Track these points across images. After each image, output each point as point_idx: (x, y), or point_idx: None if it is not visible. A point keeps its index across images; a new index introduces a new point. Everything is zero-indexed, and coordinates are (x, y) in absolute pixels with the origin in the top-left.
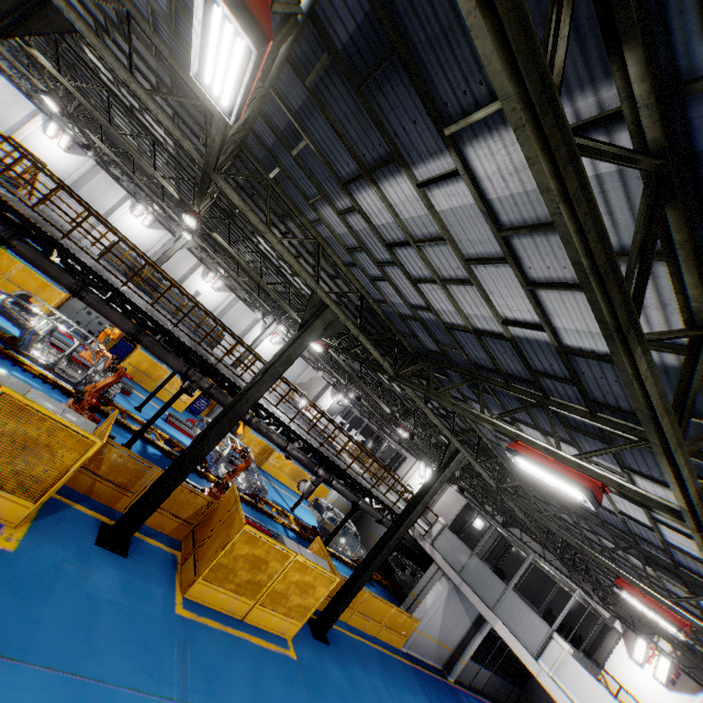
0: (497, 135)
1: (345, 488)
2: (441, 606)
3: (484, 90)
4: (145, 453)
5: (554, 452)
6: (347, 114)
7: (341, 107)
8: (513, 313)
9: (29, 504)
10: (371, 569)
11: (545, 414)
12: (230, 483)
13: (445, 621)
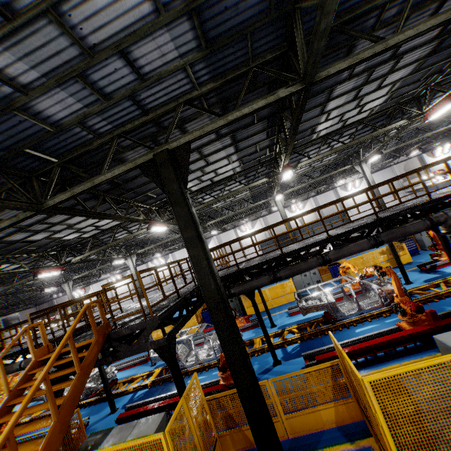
0: None
1: None
2: None
3: None
4: None
5: None
6: None
7: None
8: None
9: None
10: None
11: None
12: None
13: None
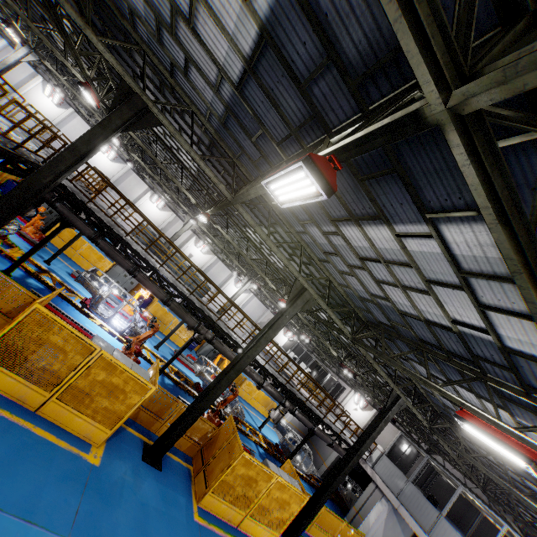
0: (467, 224)
1: (304, 417)
2: (381, 523)
3: (462, 202)
4: (163, 383)
5: (495, 422)
6: (347, 188)
7: (343, 184)
8: (462, 318)
9: (107, 431)
10: (330, 490)
11: (480, 384)
12: (222, 410)
13: (385, 536)
